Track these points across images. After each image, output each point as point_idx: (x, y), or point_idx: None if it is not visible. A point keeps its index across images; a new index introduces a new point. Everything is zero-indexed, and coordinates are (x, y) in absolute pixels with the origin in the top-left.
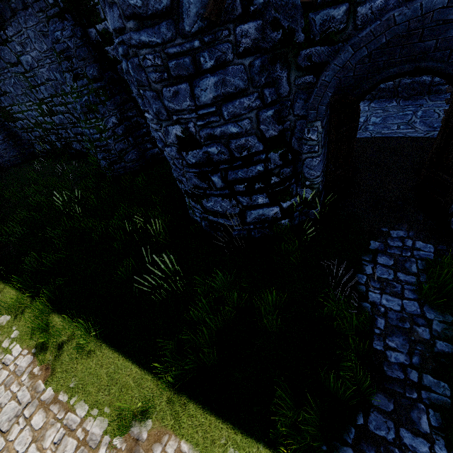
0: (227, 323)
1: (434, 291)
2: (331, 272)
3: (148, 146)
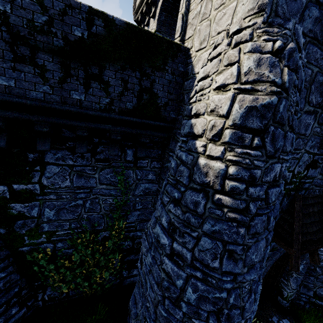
0: None
1: None
2: None
3: (12, 312)
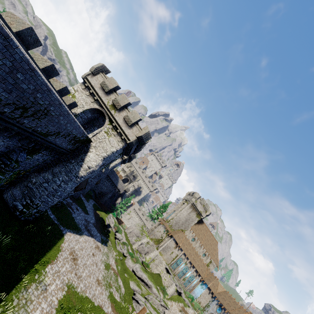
0: (50, 232)
1: (52, 213)
2: (47, 216)
3: None
